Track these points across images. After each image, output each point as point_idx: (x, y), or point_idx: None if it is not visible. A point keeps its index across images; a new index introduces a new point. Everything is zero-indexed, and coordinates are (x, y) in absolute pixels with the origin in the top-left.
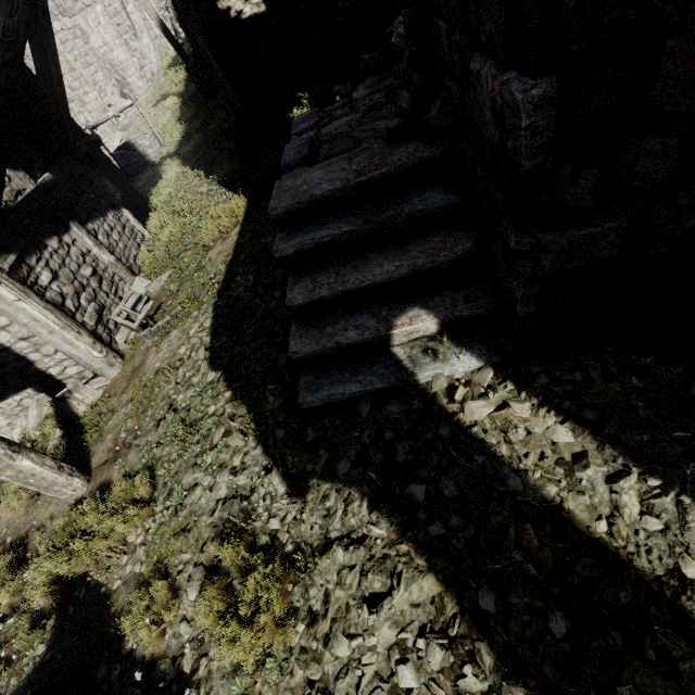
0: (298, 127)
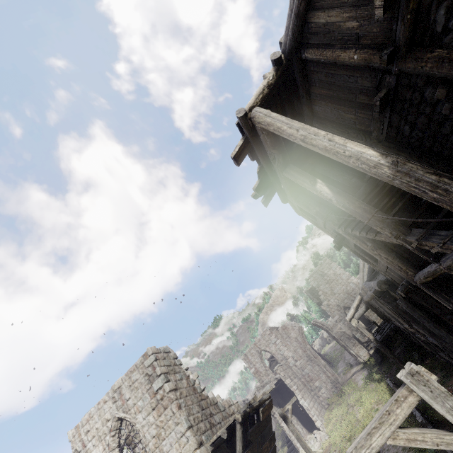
0: None
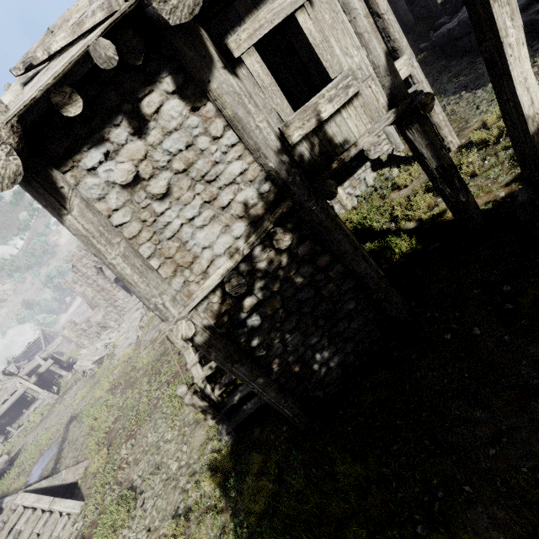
0: (447, 27)
